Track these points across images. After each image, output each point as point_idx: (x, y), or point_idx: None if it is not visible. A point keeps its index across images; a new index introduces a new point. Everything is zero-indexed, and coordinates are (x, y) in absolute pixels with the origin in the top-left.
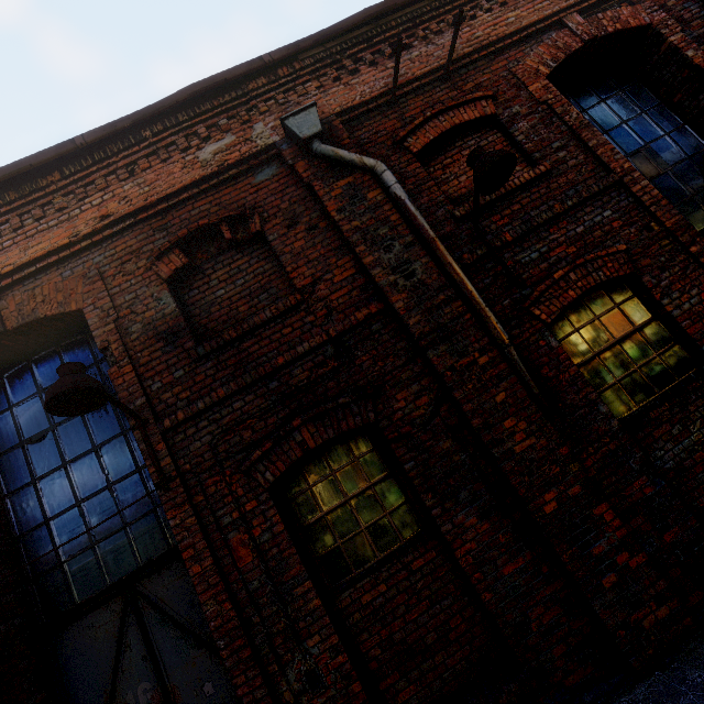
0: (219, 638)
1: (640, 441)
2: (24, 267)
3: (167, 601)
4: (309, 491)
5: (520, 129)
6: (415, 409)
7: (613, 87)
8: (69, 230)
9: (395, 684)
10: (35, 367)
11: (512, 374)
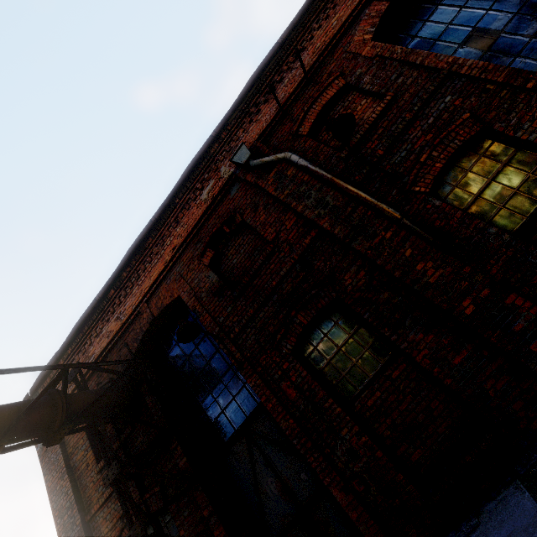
0: (293, 439)
1: None
2: (152, 286)
3: (266, 432)
4: (315, 349)
5: (366, 82)
6: (358, 281)
7: (430, 7)
8: (163, 261)
9: (406, 451)
10: (171, 332)
11: (411, 235)
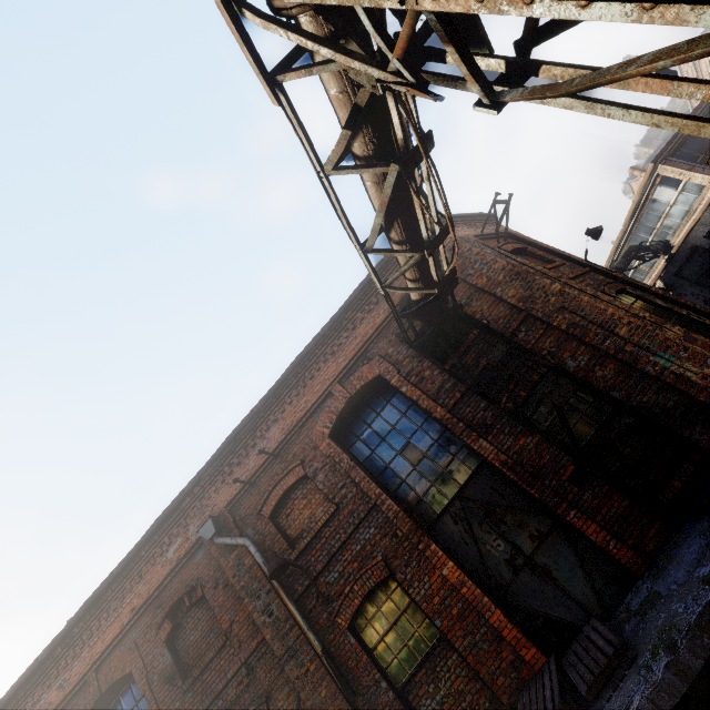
0: None
1: (412, 701)
2: (105, 651)
3: None
4: None
5: (320, 479)
6: (288, 705)
7: (383, 401)
8: (120, 622)
9: None
10: (122, 700)
11: (328, 674)
